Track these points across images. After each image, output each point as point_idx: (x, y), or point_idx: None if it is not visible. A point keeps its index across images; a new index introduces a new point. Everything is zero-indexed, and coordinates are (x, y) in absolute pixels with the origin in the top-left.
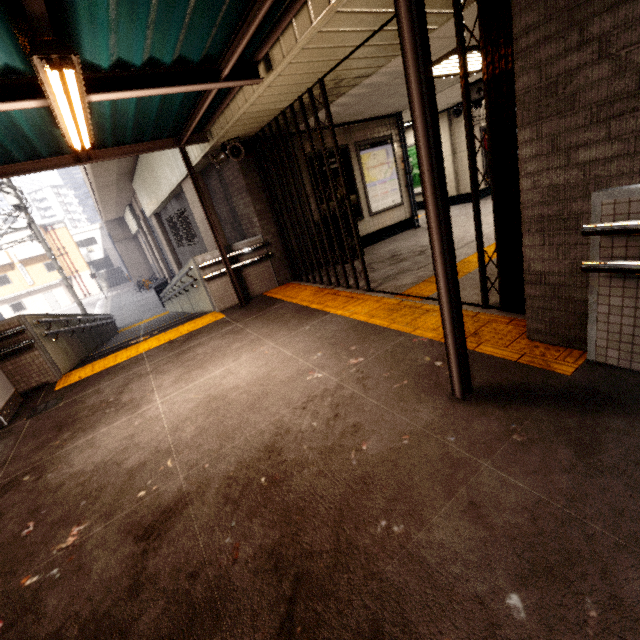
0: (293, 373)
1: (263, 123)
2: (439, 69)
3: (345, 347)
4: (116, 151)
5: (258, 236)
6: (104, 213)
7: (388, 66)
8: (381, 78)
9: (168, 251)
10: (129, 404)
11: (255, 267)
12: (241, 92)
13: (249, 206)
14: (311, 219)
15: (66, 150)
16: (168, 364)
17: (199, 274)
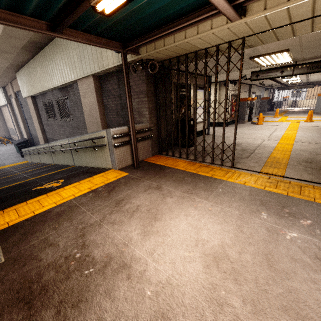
0: (265, 231)
1: (176, 55)
2: (264, 58)
3: (278, 209)
4: (81, 35)
5: (147, 123)
6: None
7: (263, 45)
8: (248, 52)
9: (37, 122)
10: (110, 262)
11: (142, 142)
12: (194, 27)
13: (144, 103)
14: (195, 119)
15: (47, 15)
16: (114, 214)
17: (110, 141)
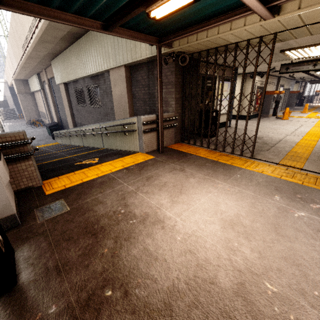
0: (276, 209)
1: (206, 48)
2: (296, 51)
3: (291, 194)
4: (126, 32)
5: (172, 112)
6: (18, 74)
7: (295, 39)
8: (279, 45)
9: (67, 107)
10: (148, 218)
11: (167, 130)
12: (228, 23)
13: (171, 94)
14: (219, 111)
15: (104, 17)
16: (146, 186)
17: (140, 127)
